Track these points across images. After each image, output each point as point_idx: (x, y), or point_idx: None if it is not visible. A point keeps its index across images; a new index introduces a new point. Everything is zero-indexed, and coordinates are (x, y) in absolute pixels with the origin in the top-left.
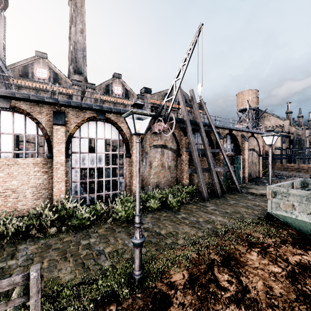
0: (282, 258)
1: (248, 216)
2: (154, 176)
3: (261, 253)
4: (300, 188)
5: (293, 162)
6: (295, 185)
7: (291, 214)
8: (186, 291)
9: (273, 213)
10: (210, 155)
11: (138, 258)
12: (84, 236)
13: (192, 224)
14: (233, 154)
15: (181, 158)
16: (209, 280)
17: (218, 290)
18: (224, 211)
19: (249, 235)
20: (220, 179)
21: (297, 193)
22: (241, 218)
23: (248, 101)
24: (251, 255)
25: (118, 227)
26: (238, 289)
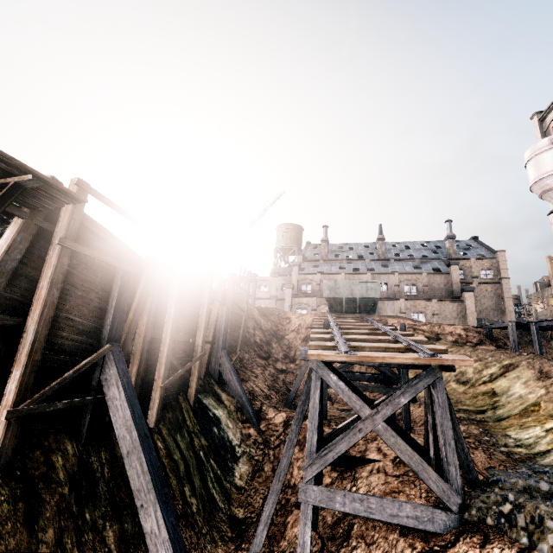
0: None
1: None
2: None
3: None
4: None
5: None
6: None
7: None
8: None
9: None
10: None
11: None
12: None
13: None
14: None
15: None
16: None
17: None
18: None
19: None
20: None
21: None
22: None
23: None
24: None
25: None
26: None
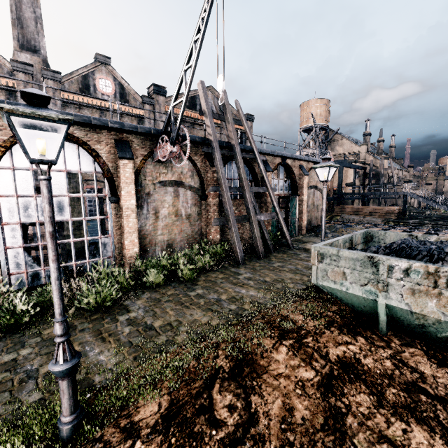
0: (320, 353)
1: (293, 286)
2: (163, 230)
3: (293, 348)
4: (361, 244)
5: (367, 203)
6: (355, 240)
7: (341, 285)
8: (153, 439)
9: (318, 285)
10: (250, 196)
11: (66, 396)
12: (11, 346)
13: (208, 306)
14: (287, 194)
15: (206, 202)
16: (199, 409)
17: (208, 428)
18: (262, 279)
19: (285, 319)
20: (264, 232)
21: (350, 255)
22: (283, 290)
23: (312, 115)
24: (279, 353)
25: (84, 322)
26: (241, 420)
